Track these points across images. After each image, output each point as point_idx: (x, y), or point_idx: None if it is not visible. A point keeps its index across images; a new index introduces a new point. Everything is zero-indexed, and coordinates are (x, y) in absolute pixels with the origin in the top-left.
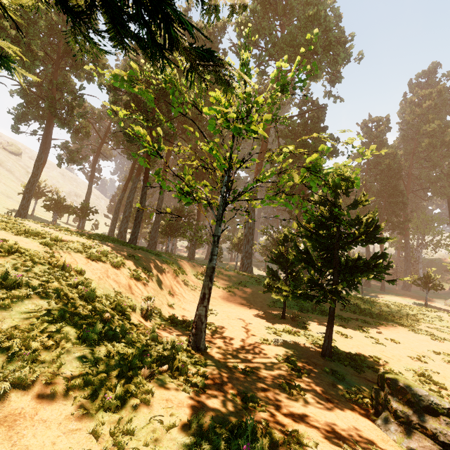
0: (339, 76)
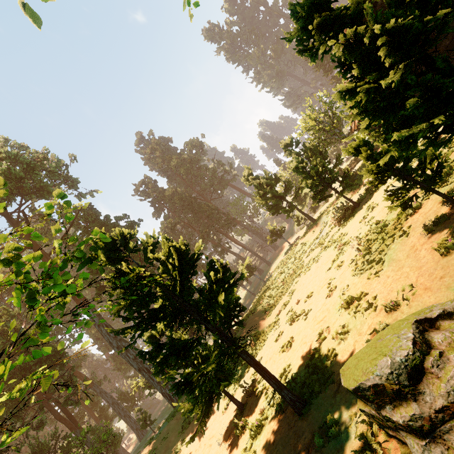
0: (74, 179)
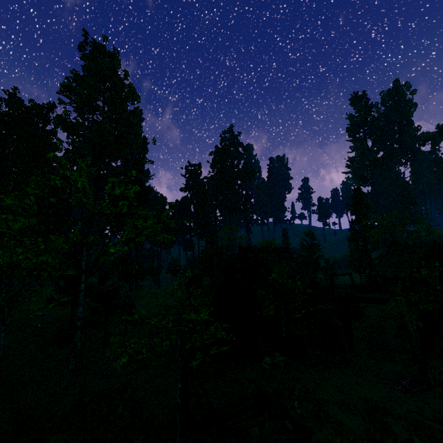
0: (146, 149)
